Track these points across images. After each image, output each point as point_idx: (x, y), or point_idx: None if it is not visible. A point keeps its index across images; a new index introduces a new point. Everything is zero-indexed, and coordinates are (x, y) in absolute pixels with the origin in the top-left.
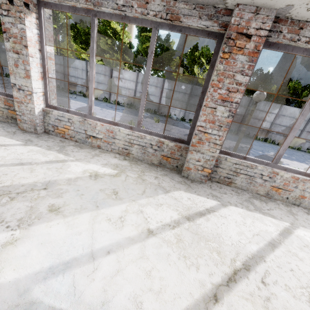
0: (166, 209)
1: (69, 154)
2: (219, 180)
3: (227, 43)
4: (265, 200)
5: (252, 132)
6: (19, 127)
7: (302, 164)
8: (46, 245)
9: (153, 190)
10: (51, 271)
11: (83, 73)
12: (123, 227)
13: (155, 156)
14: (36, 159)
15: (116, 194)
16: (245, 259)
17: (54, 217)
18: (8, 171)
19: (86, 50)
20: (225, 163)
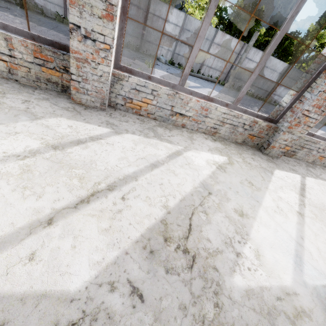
0: (287, 190)
1: (172, 141)
2: (285, 154)
3: None
4: (313, 167)
5: (236, 84)
6: (73, 99)
7: None
8: (274, 247)
9: (265, 174)
10: (297, 264)
11: None
12: (287, 215)
13: (242, 135)
14: (155, 154)
15: (253, 184)
16: None
17: (249, 221)
18: (157, 179)
19: None
20: (299, 140)
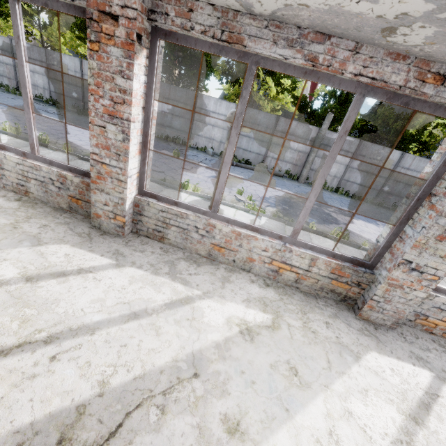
0: (6, 265)
1: None
2: (148, 234)
3: (91, 27)
4: (202, 263)
5: None
6: None
7: (370, 225)
8: None
9: (16, 242)
10: None
11: (76, 77)
12: None
13: (62, 197)
14: None
15: None
16: (60, 331)
17: None
18: None
19: (84, 41)
20: (150, 210)
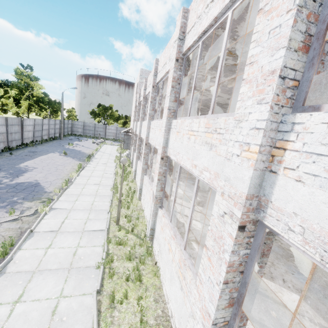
0: (194, 223)
1: None
2: None
3: None
4: None
5: None
6: None
7: (31, 173)
8: None
9: None
10: None
11: None
12: None
13: None
14: None
15: (204, 236)
16: None
17: None
18: None
19: None
20: None
